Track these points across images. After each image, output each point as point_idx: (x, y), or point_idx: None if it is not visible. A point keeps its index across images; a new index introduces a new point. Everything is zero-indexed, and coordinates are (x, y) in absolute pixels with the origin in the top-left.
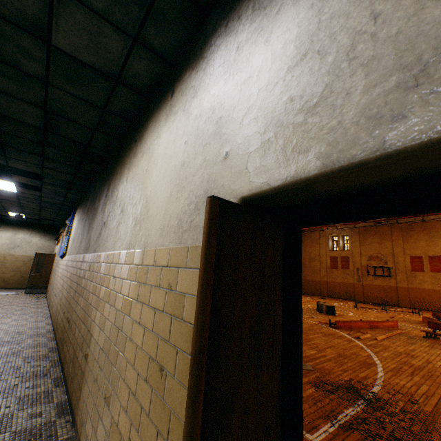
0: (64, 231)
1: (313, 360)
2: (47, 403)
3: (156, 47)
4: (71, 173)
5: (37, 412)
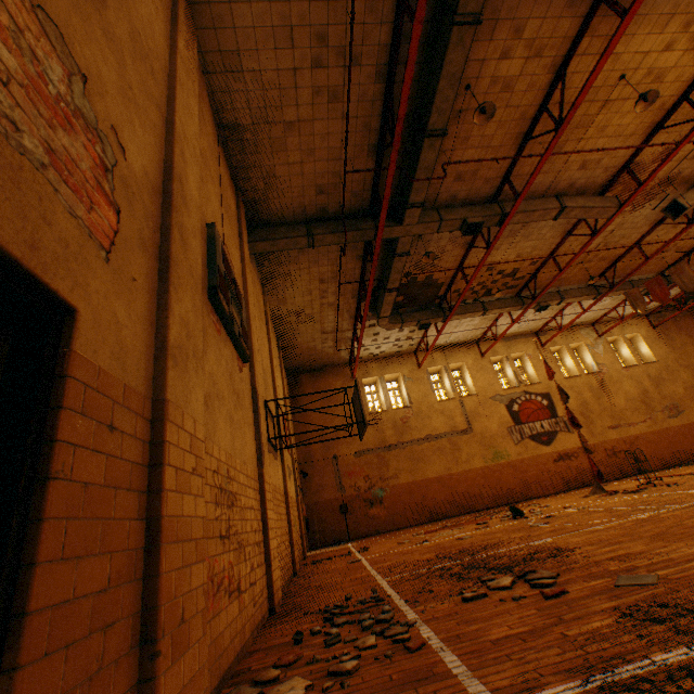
0: None
1: (677, 565)
2: None
3: None
4: None
5: None
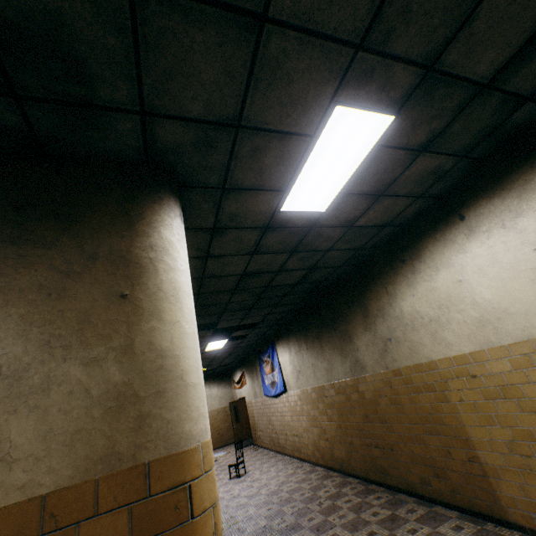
0: (250, 370)
1: None
2: (448, 519)
3: (431, 194)
4: (287, 310)
5: (453, 526)
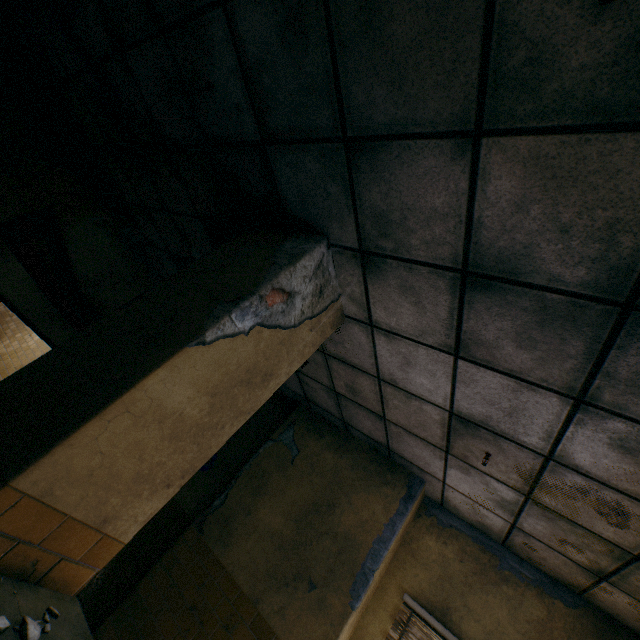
0: None
1: None
2: None
3: None
4: None
5: None
